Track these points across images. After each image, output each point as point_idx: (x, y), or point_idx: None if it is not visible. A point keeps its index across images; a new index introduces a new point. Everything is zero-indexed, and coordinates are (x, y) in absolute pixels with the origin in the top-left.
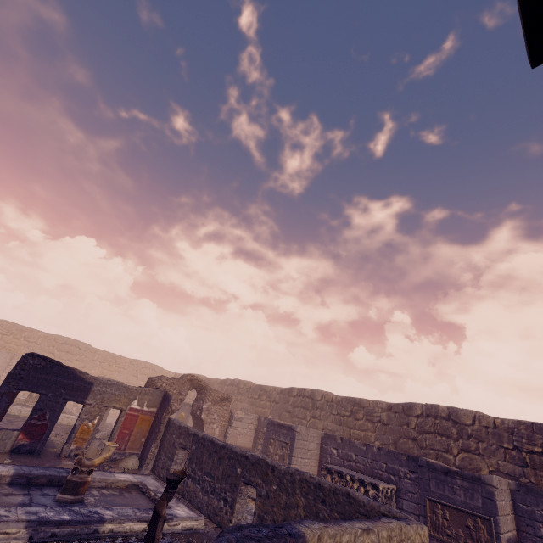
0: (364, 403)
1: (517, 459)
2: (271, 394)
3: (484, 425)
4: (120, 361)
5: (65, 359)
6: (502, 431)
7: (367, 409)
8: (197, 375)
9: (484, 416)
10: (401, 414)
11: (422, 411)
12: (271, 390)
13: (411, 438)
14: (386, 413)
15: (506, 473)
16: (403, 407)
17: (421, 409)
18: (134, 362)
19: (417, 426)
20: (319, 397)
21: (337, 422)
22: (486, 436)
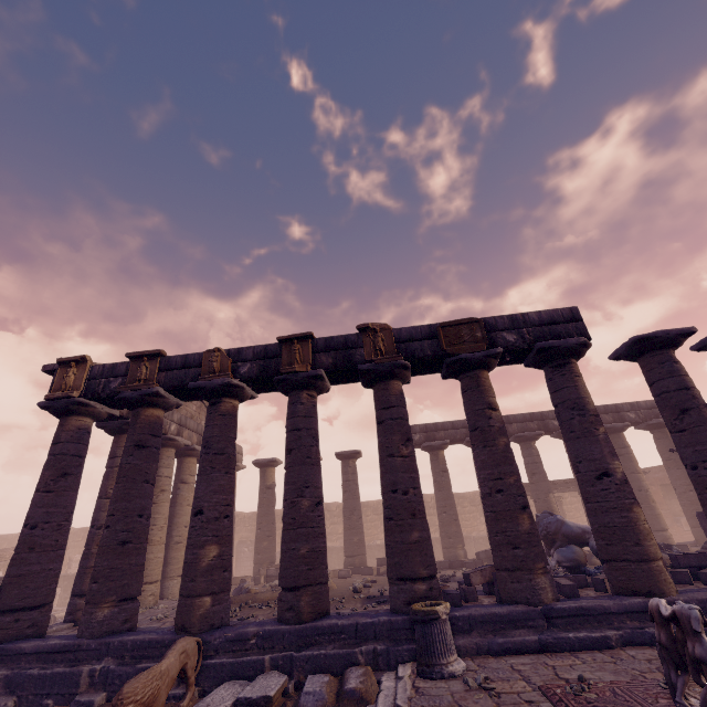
0: None
1: (250, 530)
2: None
3: (241, 518)
4: None
5: None
6: (247, 519)
7: None
8: None
9: (241, 513)
10: None
11: None
12: None
13: None
14: None
15: (245, 537)
16: None
17: None
18: None
19: None
20: None
21: None
22: (240, 523)
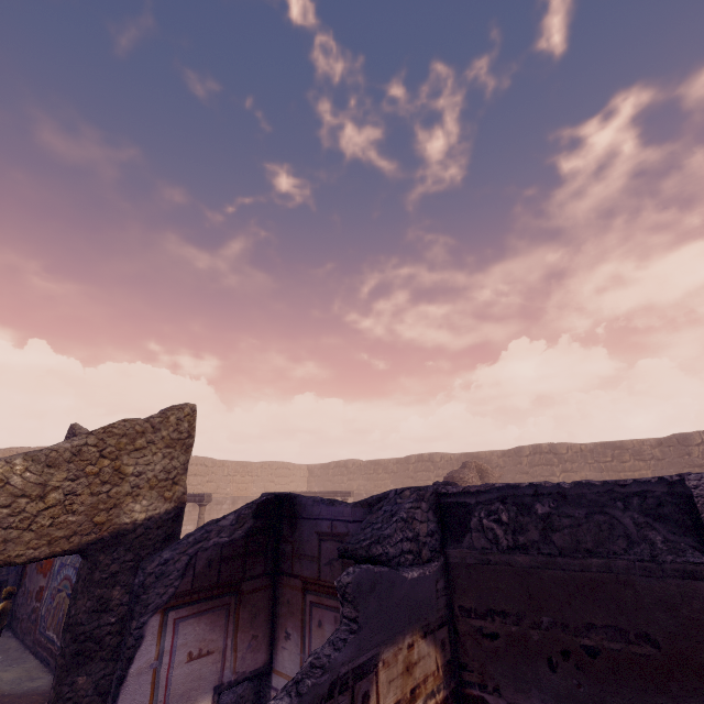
0: (627, 445)
1: None
2: (489, 460)
3: None
4: (252, 469)
5: (196, 484)
6: None
7: (634, 450)
8: (351, 461)
9: None
10: (678, 446)
11: (701, 439)
12: (487, 456)
13: (697, 466)
14: (658, 449)
15: None
16: (678, 440)
17: (700, 437)
18: (265, 465)
19: (700, 454)
20: (564, 450)
21: (597, 470)
22: None
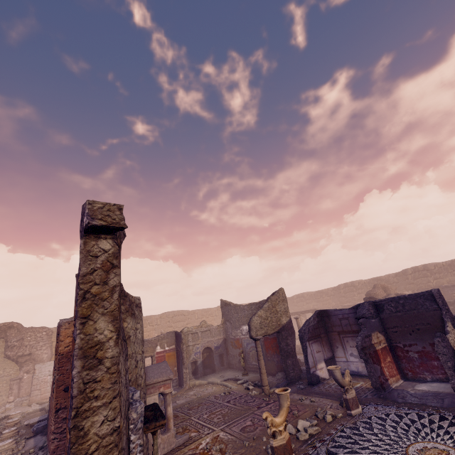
0: None
1: None
2: (388, 280)
3: None
4: None
5: None
6: None
7: None
8: (305, 293)
9: None
10: None
11: None
12: (386, 278)
13: None
14: None
15: None
16: None
17: None
18: None
19: None
20: (432, 267)
21: None
22: None
